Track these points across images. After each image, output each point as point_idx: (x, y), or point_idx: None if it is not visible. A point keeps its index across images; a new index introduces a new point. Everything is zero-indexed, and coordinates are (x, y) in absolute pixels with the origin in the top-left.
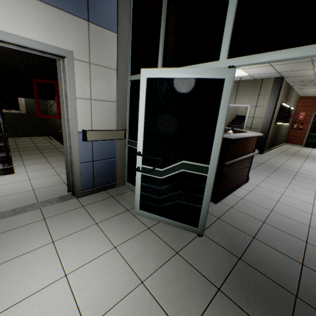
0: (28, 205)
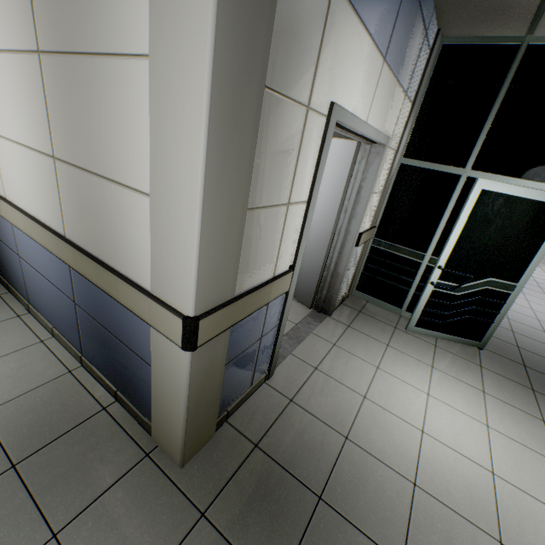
0: (294, 329)
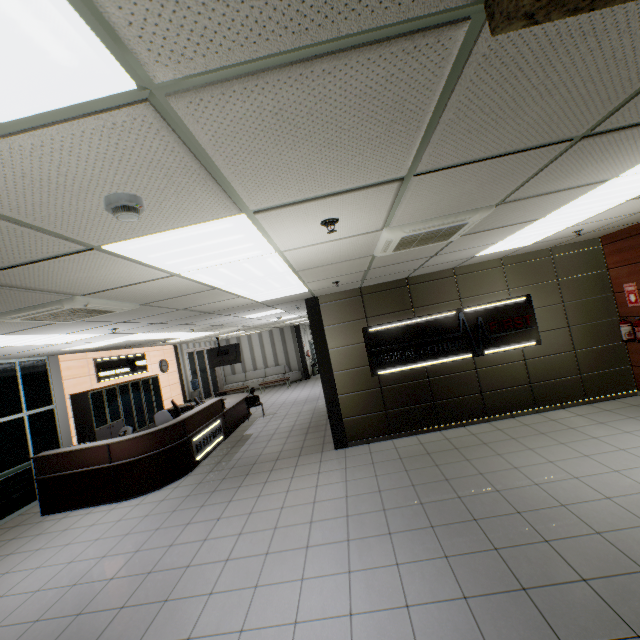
0: None
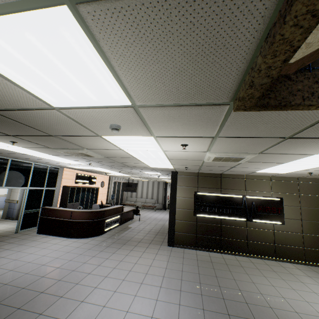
0: None
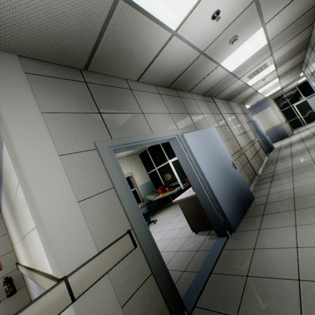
0: None
